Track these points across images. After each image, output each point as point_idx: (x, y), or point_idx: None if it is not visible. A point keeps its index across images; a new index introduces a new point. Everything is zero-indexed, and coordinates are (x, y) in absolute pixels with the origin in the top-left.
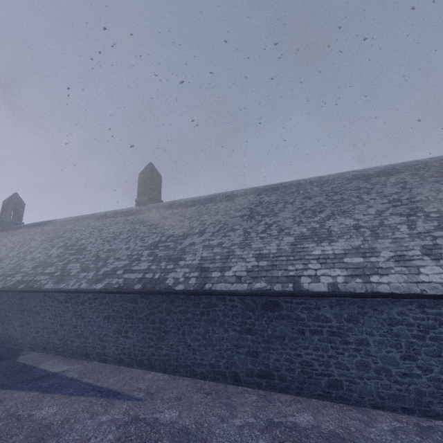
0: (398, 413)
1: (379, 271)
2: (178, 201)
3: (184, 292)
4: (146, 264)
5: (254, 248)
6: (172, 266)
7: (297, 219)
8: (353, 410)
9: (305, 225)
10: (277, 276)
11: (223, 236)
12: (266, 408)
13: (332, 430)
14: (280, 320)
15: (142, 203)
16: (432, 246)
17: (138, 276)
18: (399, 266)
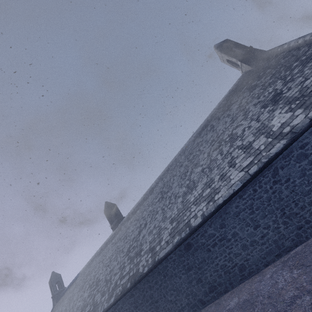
0: (276, 261)
1: (217, 191)
2: (130, 212)
3: (148, 271)
4: (128, 266)
5: (168, 217)
6: (139, 258)
7: (180, 184)
8: (256, 276)
9: (184, 186)
10: (181, 228)
11: (154, 220)
12: (217, 311)
13: (244, 299)
14: (196, 251)
15: (114, 227)
16: (231, 159)
17: (127, 278)
18: (222, 182)
